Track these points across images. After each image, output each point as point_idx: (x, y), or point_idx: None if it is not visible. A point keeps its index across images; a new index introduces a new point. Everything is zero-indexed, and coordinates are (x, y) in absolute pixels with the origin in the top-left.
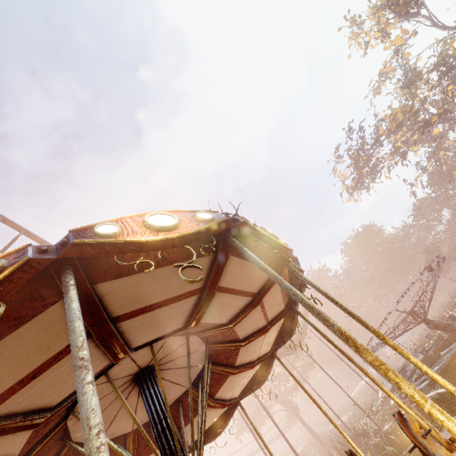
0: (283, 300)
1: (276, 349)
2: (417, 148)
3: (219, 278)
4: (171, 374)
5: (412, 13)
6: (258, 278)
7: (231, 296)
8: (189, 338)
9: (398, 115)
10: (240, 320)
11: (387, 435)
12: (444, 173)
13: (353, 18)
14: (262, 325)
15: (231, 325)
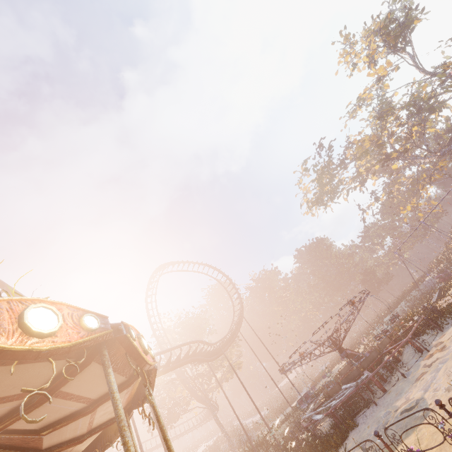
0: (120, 374)
1: (132, 408)
2: (375, 178)
3: None
4: None
5: (399, 47)
6: (32, 376)
7: None
8: None
9: (366, 142)
10: (9, 424)
11: (282, 451)
12: (394, 205)
13: (348, 36)
14: (79, 407)
15: None
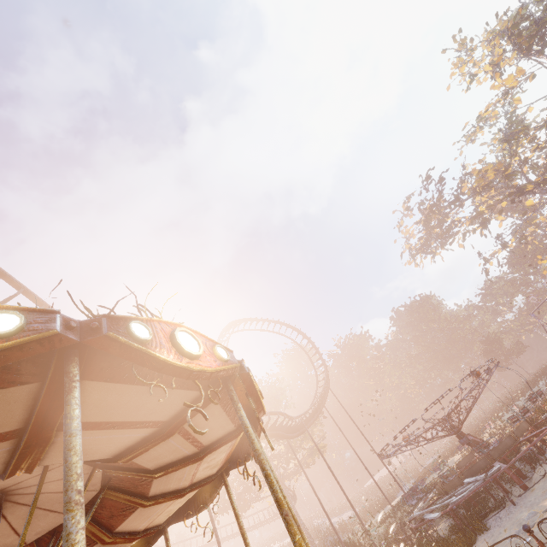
0: (231, 420)
1: (229, 468)
2: (502, 218)
3: (60, 416)
4: (41, 499)
5: (535, 50)
6: (168, 403)
7: (106, 431)
8: (47, 470)
9: (489, 173)
10: (138, 454)
11: None
12: (528, 253)
13: (464, 41)
14: (191, 452)
15: (120, 461)
